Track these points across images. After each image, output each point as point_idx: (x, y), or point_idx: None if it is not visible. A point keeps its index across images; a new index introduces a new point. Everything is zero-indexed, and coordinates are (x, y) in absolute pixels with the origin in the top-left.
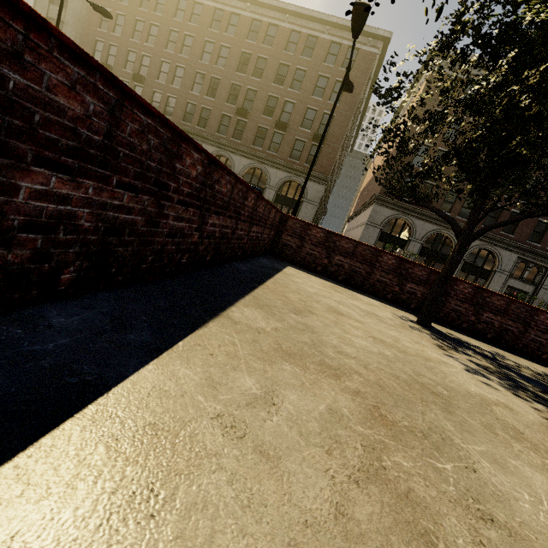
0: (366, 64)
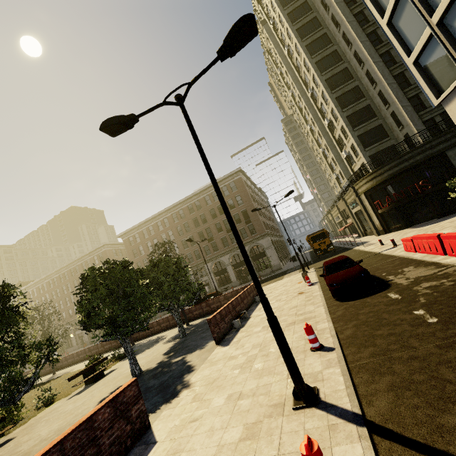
0: (106, 254)
